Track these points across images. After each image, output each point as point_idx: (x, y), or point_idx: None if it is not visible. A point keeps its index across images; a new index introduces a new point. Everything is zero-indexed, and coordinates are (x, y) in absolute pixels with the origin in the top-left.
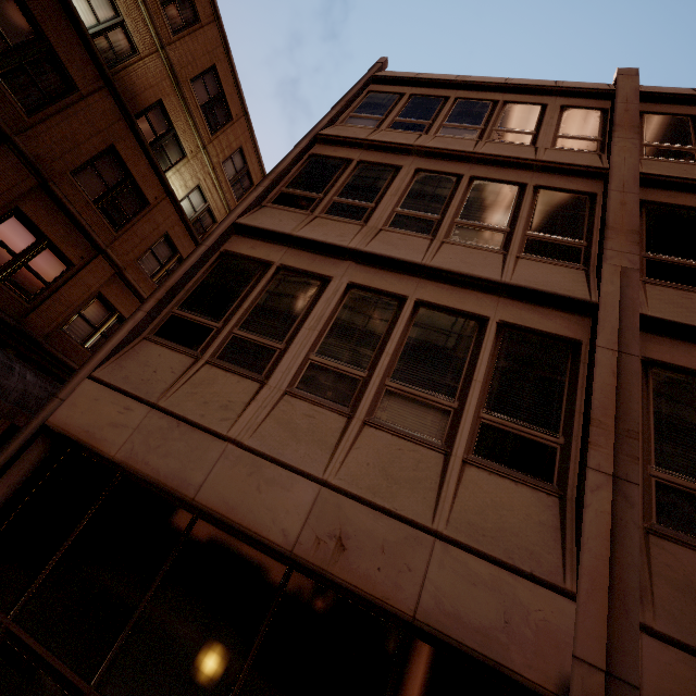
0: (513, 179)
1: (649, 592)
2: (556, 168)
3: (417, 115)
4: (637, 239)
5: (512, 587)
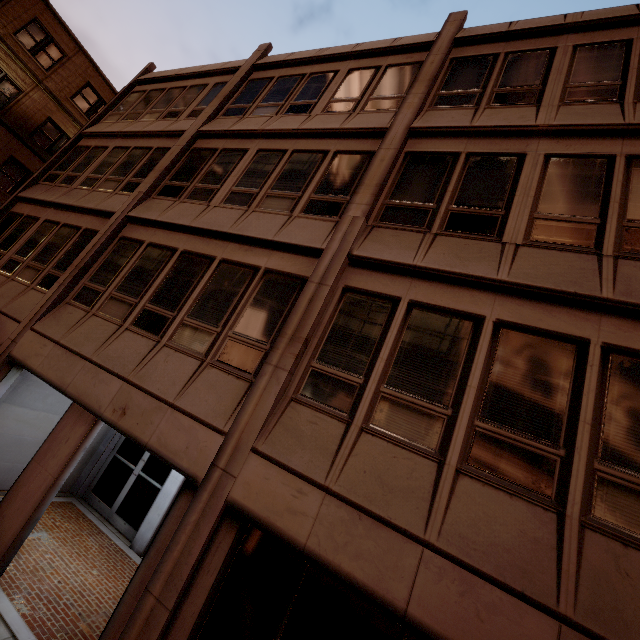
0: (150, 146)
1: (45, 319)
2: (169, 134)
3: (141, 107)
4: (159, 175)
5: (7, 322)
